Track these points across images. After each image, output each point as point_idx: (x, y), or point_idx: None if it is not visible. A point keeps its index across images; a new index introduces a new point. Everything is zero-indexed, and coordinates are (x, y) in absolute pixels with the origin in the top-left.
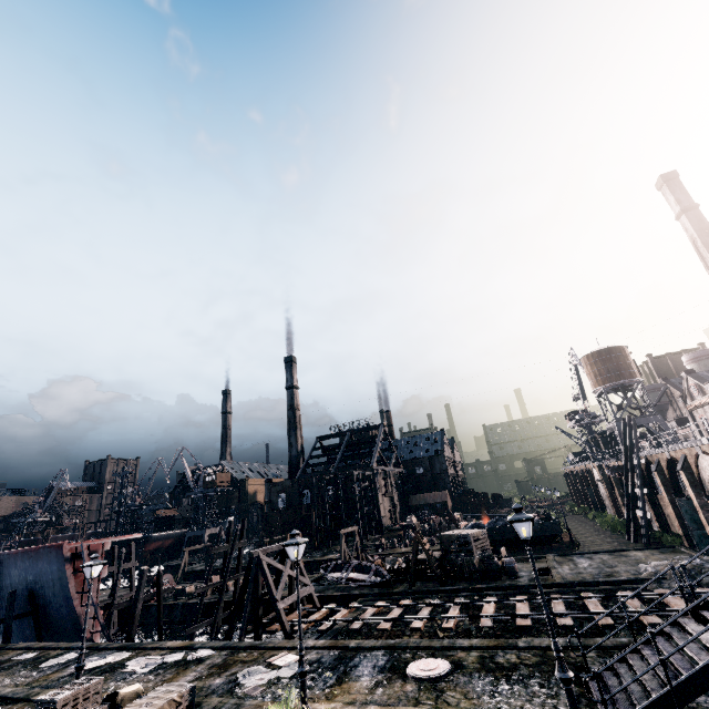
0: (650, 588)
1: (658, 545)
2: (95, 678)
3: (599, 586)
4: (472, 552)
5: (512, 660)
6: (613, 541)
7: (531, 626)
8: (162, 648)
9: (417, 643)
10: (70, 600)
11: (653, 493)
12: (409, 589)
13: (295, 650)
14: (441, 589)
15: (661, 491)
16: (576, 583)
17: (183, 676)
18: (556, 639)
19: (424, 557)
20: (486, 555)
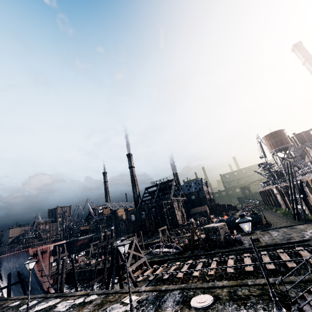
0: (311, 244)
1: (310, 221)
2: None
3: (285, 245)
4: (220, 234)
5: (246, 293)
6: (287, 221)
7: (253, 270)
8: (74, 296)
9: (195, 285)
10: (35, 275)
11: (304, 197)
12: (191, 255)
13: (135, 293)
14: (206, 253)
15: (309, 195)
16: (273, 244)
17: (81, 311)
18: (272, 290)
19: (197, 238)
20: (227, 235)
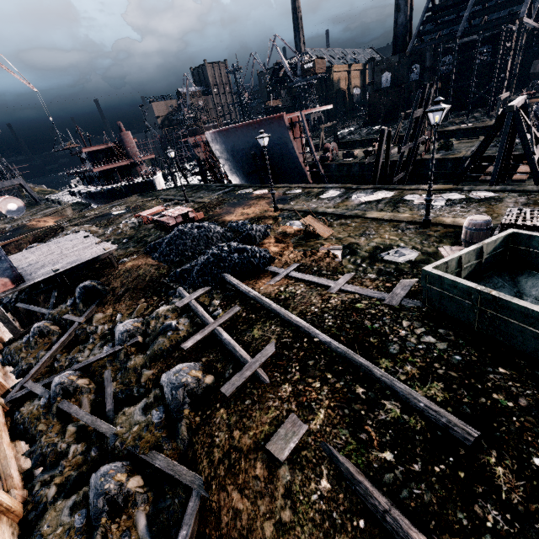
0: None
1: None
2: (536, 210)
3: None
4: None
5: None
6: None
7: None
8: (422, 190)
9: None
10: (296, 159)
11: None
12: None
13: None
14: None
15: None
16: None
17: (502, 210)
18: None
19: None
20: None
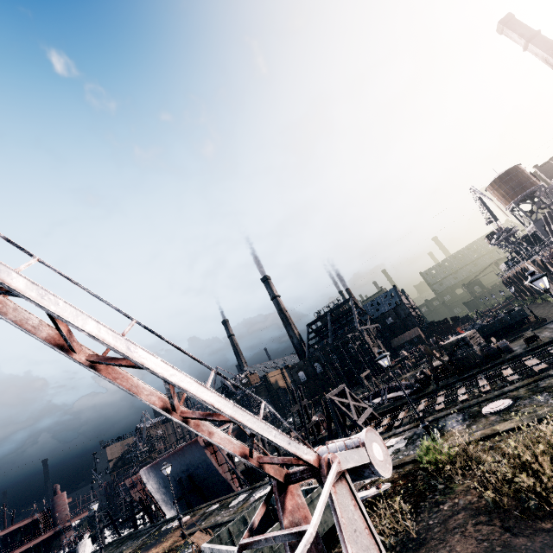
0: None
1: None
2: None
3: None
4: (472, 346)
5: (552, 382)
6: None
7: (548, 367)
8: None
9: (475, 401)
10: (217, 472)
11: None
12: (437, 387)
13: (392, 437)
14: (461, 378)
15: None
16: None
17: None
18: None
19: (436, 365)
20: (483, 345)
